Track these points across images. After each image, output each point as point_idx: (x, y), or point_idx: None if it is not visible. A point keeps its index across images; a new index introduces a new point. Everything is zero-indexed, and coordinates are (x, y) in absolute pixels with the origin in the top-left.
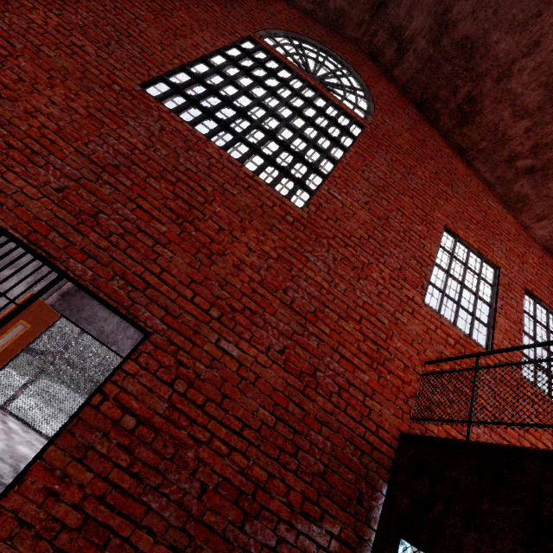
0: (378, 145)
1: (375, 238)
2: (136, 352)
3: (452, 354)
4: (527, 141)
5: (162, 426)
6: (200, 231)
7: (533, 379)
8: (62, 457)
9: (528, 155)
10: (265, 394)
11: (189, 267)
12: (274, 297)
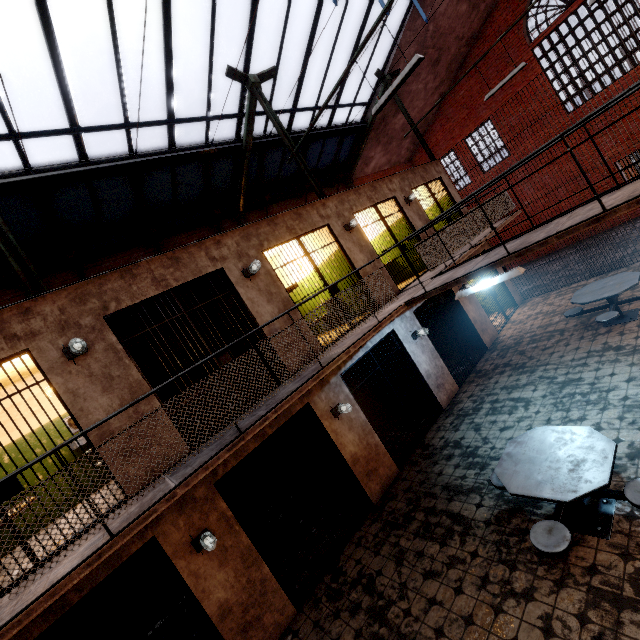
0: None
1: None
2: None
3: None
4: None
5: None
6: None
7: None
8: None
9: None
10: None
11: None
12: None
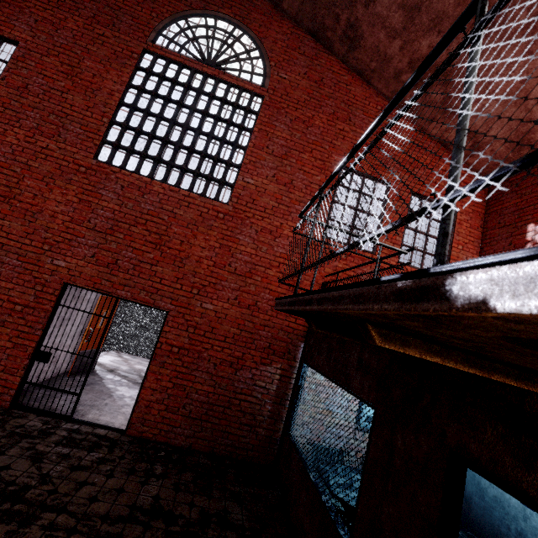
0: (278, 111)
1: (283, 203)
2: (166, 322)
3: (344, 265)
4: (404, 58)
5: (189, 347)
6: (171, 248)
7: (409, 260)
8: (156, 368)
9: (408, 70)
10: (232, 321)
11: (173, 272)
12: (224, 271)
